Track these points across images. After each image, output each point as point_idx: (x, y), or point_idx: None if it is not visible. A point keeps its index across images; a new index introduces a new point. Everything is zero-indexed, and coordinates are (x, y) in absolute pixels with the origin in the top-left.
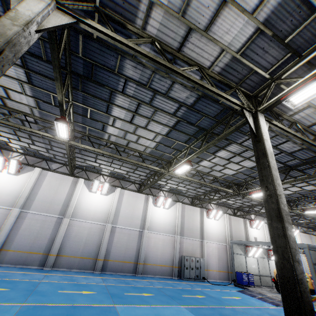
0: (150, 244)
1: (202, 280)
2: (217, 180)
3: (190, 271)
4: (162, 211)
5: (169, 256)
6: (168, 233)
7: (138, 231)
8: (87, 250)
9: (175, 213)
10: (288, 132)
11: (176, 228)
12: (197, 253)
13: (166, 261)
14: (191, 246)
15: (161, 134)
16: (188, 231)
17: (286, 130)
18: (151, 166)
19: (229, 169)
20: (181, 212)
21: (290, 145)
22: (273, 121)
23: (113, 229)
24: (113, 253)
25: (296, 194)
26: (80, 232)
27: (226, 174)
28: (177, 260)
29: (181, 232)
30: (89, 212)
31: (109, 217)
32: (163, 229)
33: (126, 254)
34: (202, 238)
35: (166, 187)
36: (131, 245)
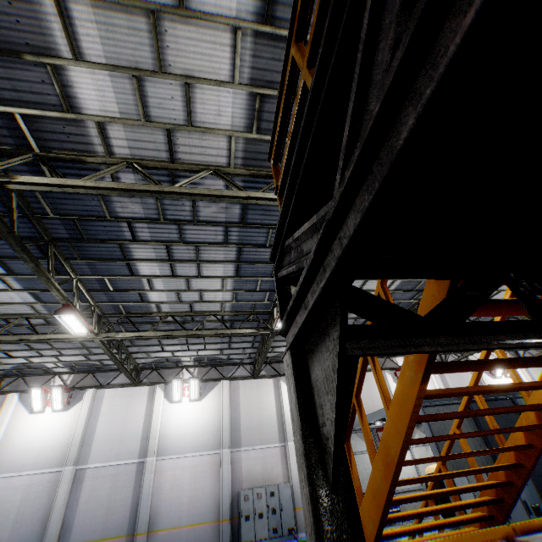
0: (163, 484)
1: (288, 535)
2: (218, 319)
3: (257, 521)
4: (188, 407)
5: (210, 499)
6: (204, 449)
7: (135, 463)
8: (19, 535)
9: (216, 403)
10: (70, 186)
11: (220, 435)
12: (276, 475)
13: (203, 513)
14: (261, 462)
15: (3, 273)
16: (251, 432)
17: (56, 184)
18: (52, 336)
19: (209, 291)
20: (231, 398)
21: (217, 208)
22: (20, 177)
23: (80, 475)
24: (78, 526)
25: (400, 292)
26: (8, 500)
27: (222, 301)
28: (228, 504)
29: (235, 439)
30: (28, 454)
31: (69, 451)
32: (191, 444)
33: (109, 520)
34: (285, 438)
35: (185, 360)
36: (119, 499)
